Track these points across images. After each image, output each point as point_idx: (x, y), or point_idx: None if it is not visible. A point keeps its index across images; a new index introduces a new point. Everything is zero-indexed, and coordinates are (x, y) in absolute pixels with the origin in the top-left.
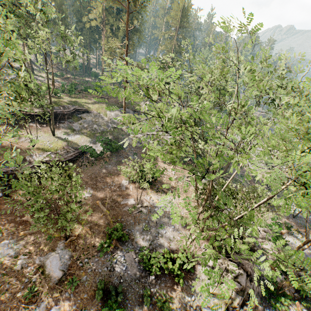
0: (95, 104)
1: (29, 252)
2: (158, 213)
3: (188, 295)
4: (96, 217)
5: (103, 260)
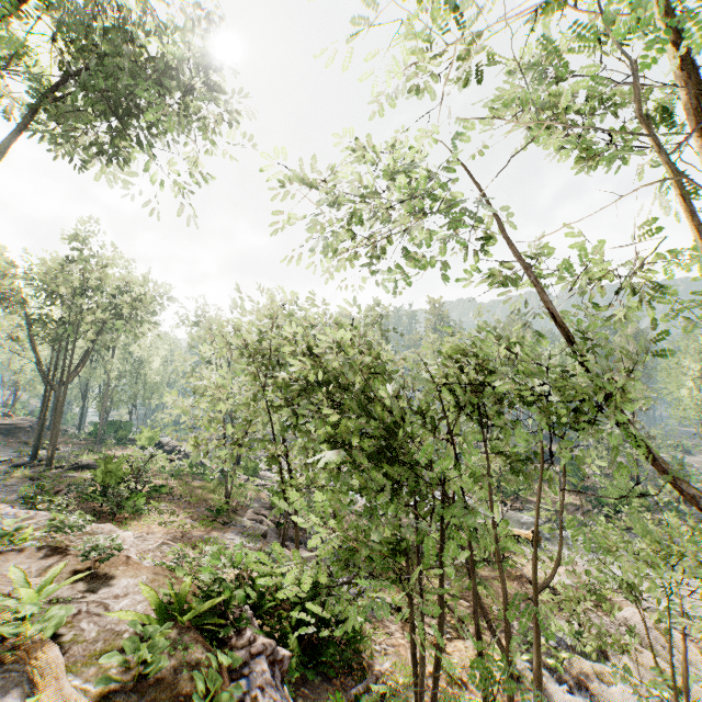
0: None
1: None
2: None
3: None
4: None
5: None
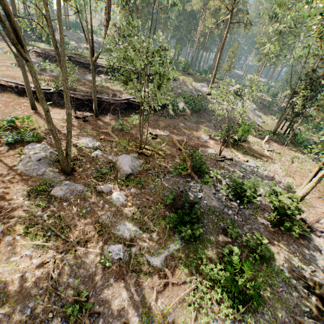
0: (182, 76)
1: (104, 150)
2: (246, 169)
3: (301, 261)
4: (171, 150)
5: (175, 181)
